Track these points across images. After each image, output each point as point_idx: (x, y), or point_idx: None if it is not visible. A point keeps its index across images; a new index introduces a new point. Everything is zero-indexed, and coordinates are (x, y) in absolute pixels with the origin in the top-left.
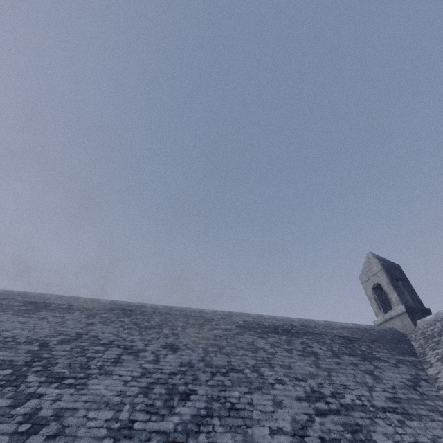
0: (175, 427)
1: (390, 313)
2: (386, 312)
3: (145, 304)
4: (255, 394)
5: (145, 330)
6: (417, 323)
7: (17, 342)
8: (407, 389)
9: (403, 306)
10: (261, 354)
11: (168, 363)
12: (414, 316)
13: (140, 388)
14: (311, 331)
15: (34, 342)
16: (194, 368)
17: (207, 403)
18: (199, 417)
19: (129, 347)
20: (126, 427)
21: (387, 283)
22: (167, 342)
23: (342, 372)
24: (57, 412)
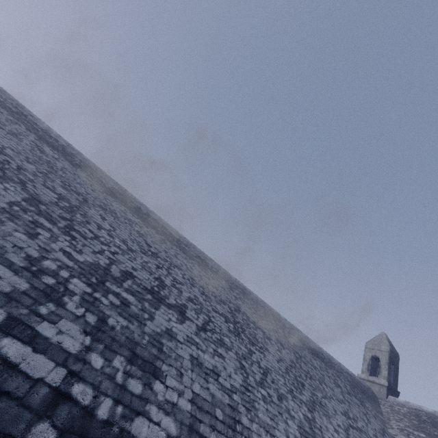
0: (306, 401)
1: (374, 379)
2: (370, 375)
3: (252, 292)
4: (326, 400)
5: (262, 319)
6: (388, 396)
7: (219, 300)
8: (380, 434)
9: (387, 383)
10: (318, 373)
11: (285, 356)
12: (389, 392)
13: (284, 369)
14: (333, 366)
15: (225, 303)
16: (297, 367)
17: (311, 395)
18: (311, 401)
19: (264, 332)
20: (291, 391)
21: (385, 362)
22: (276, 337)
23: (354, 407)
24: (265, 367)
